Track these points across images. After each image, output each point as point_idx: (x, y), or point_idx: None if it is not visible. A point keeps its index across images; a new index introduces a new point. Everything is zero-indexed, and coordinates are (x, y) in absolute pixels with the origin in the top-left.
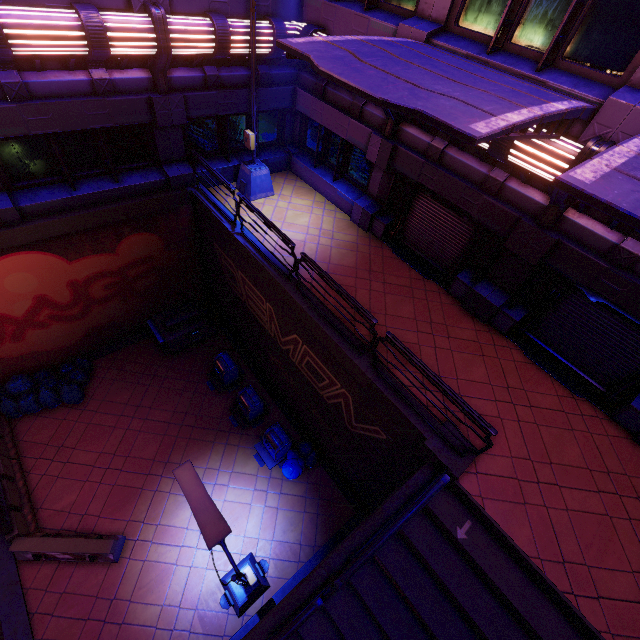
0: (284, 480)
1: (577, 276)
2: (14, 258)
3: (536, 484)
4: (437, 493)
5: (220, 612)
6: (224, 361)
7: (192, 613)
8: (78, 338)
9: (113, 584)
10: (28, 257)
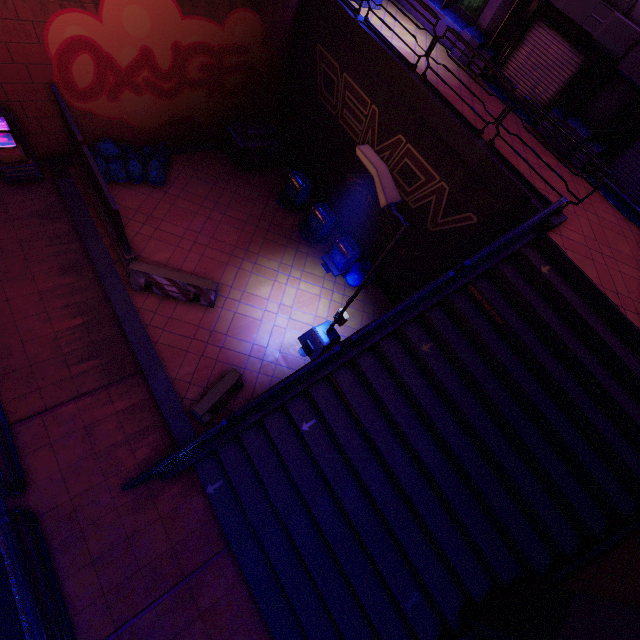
0: (346, 287)
1: None
2: None
3: (600, 254)
4: (527, 246)
5: (299, 358)
6: (300, 178)
7: (277, 353)
8: (160, 123)
9: (211, 321)
10: None
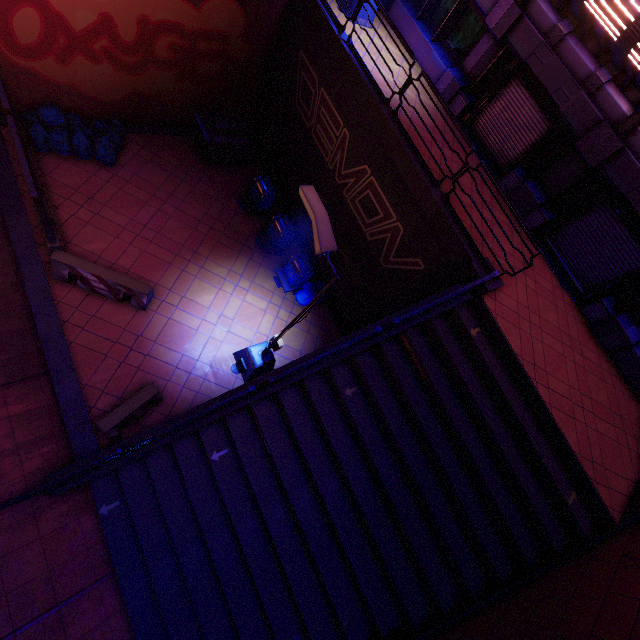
0: (295, 304)
1: (621, 184)
2: None
3: (528, 322)
4: (462, 305)
5: (230, 374)
6: (265, 184)
7: (207, 367)
8: (119, 97)
9: (140, 325)
10: None
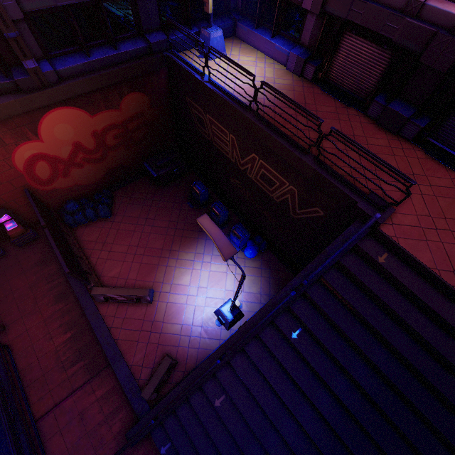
0: (246, 259)
1: None
2: (58, 112)
3: (434, 230)
4: (364, 238)
5: (216, 328)
6: (199, 186)
7: (200, 328)
8: (101, 176)
9: (151, 314)
10: (66, 111)
